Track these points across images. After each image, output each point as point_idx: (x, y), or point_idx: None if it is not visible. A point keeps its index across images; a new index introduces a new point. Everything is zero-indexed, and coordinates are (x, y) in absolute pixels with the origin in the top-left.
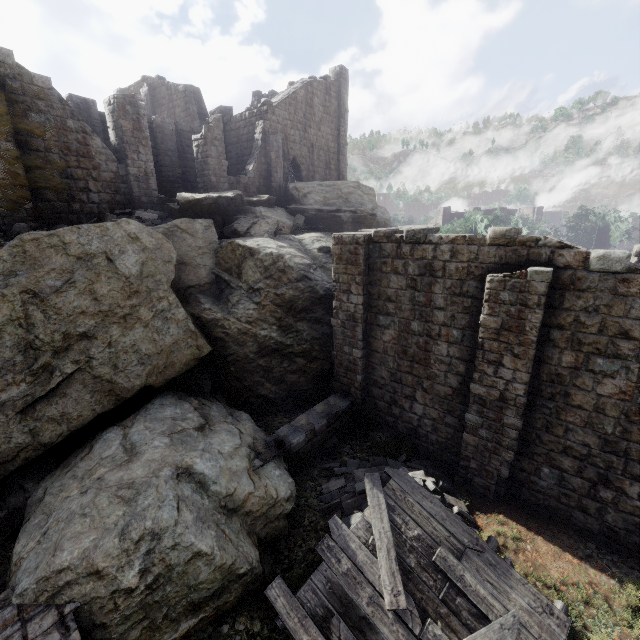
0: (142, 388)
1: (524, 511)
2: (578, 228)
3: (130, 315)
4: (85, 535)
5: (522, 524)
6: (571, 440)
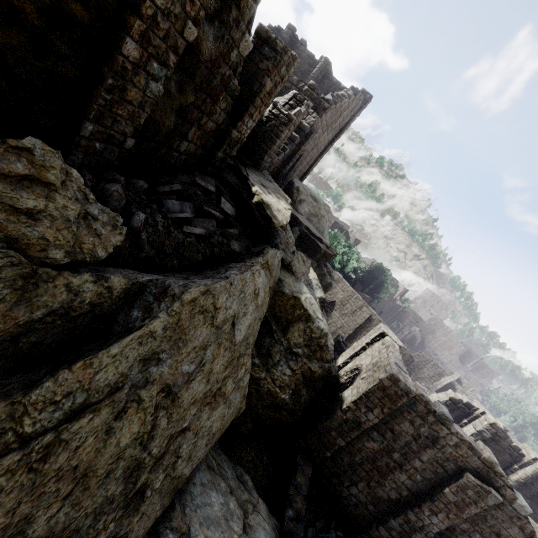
0: (193, 469)
1: None
2: (373, 274)
3: (219, 390)
4: None
5: None
6: None
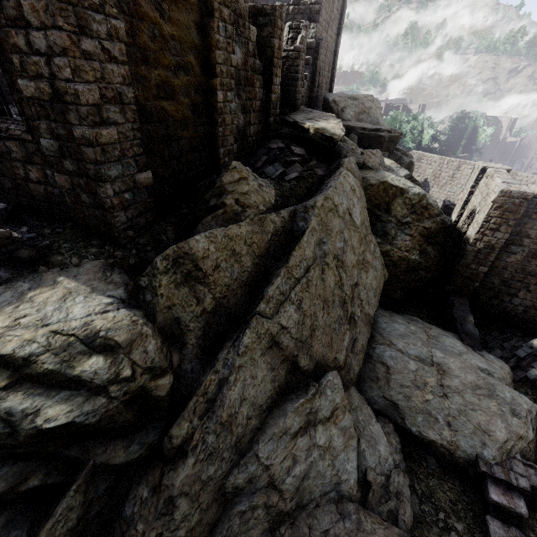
0: (374, 314)
1: None
2: (458, 129)
3: (363, 260)
4: (493, 421)
5: None
6: None
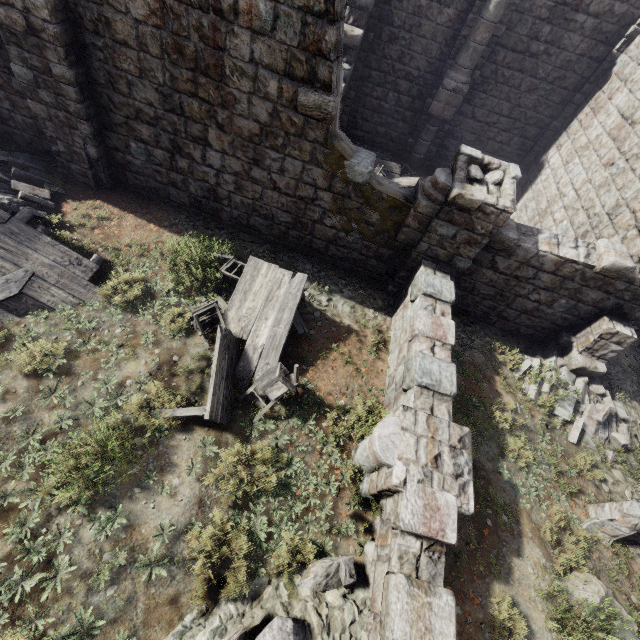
0: None
1: (132, 197)
2: None
3: None
4: None
5: (119, 207)
6: (137, 99)
